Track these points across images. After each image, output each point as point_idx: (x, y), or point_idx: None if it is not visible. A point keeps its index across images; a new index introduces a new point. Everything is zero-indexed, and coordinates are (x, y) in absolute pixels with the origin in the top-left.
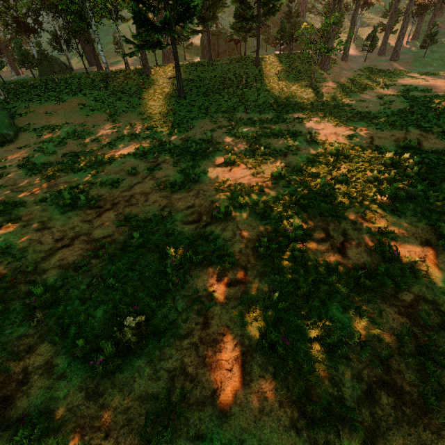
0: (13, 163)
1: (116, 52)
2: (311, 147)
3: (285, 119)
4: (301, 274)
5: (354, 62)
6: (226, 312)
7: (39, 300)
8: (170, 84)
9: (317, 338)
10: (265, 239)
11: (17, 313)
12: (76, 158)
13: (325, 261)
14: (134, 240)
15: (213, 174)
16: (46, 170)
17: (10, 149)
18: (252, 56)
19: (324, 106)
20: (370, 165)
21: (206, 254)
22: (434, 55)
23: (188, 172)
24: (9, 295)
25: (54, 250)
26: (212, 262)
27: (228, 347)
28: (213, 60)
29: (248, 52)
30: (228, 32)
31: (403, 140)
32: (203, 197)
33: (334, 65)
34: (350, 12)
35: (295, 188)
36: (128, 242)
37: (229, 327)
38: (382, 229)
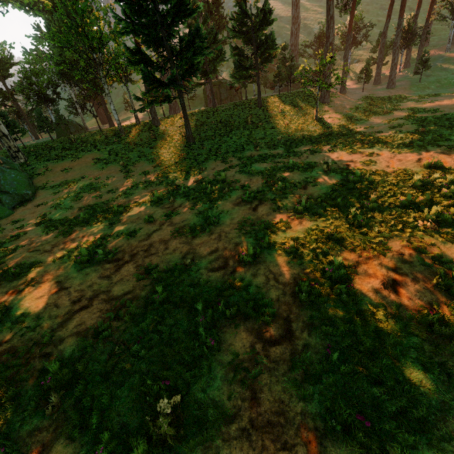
0: (30, 222)
1: (126, 110)
2: (329, 176)
3: (296, 152)
4: (357, 323)
5: (353, 93)
6: (276, 381)
7: (55, 378)
8: (179, 132)
9: (401, 412)
10: (306, 283)
11: (30, 399)
12: (92, 210)
13: (381, 304)
14: (158, 296)
15: (232, 214)
16: (63, 226)
17: (28, 208)
18: (253, 99)
19: (332, 135)
20: (400, 189)
21: (240, 306)
22: (430, 79)
23: (206, 215)
24: (21, 374)
25: (71, 314)
26: (248, 315)
27: (288, 432)
28: (216, 106)
29: (248, 96)
30: (228, 81)
31: (426, 160)
32: (226, 240)
33: (333, 98)
34: (339, 52)
35: (323, 220)
36: (151, 298)
37: (284, 403)
38: (437, 259)
